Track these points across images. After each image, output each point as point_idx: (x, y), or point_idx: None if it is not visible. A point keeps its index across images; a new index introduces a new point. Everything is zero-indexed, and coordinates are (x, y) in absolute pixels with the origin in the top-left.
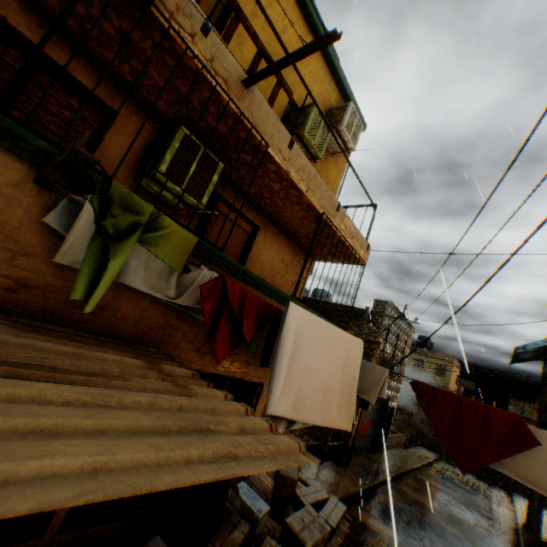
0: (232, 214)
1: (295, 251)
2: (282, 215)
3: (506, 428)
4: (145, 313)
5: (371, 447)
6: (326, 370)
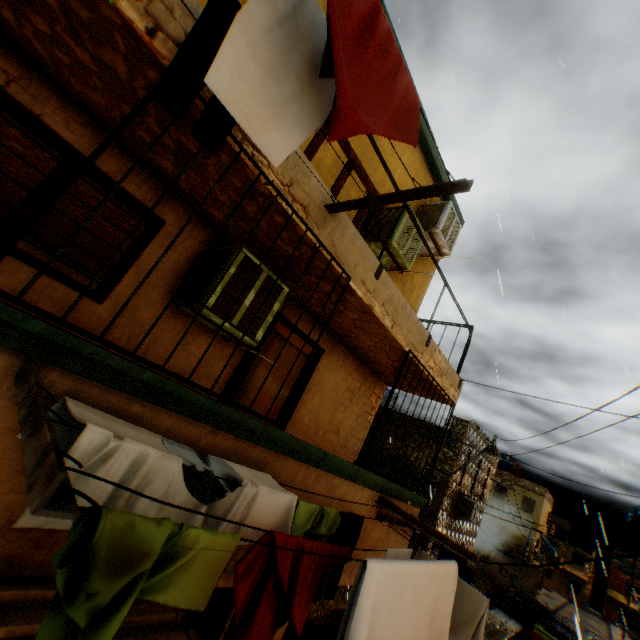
0: (292, 335)
1: (365, 375)
2: (355, 340)
3: None
4: None
5: None
6: (407, 636)
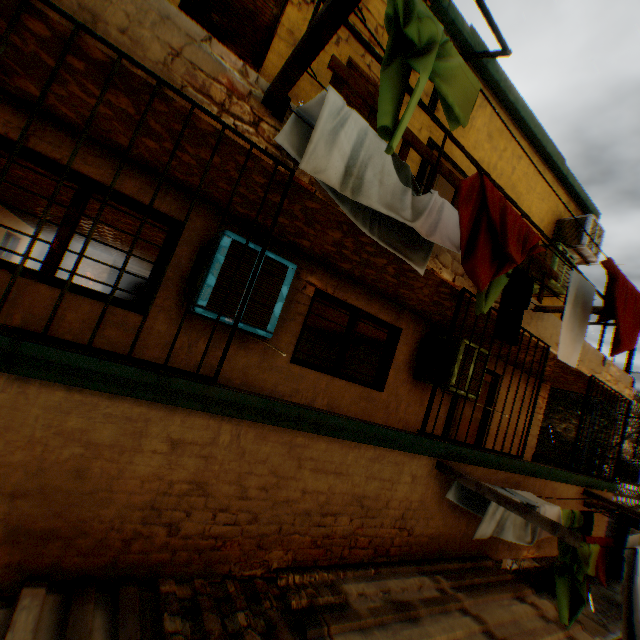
0: None
1: (530, 384)
2: (528, 366)
3: None
4: None
5: (607, 570)
6: None
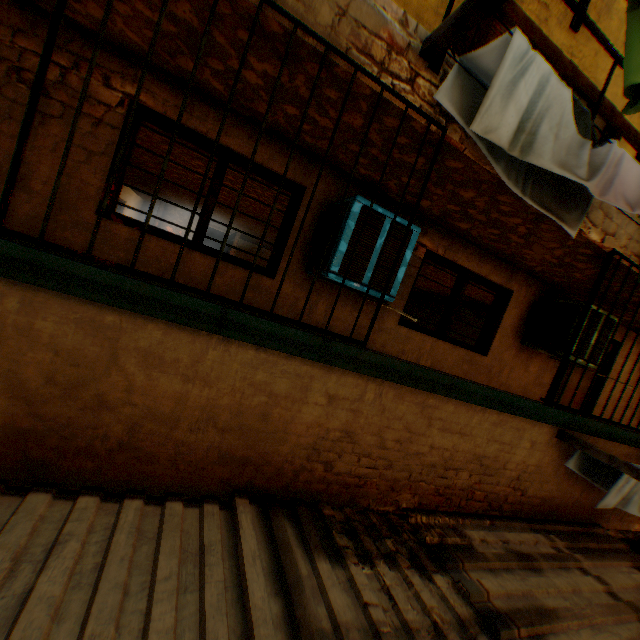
0: None
1: None
2: None
3: None
4: (591, 499)
5: None
6: None
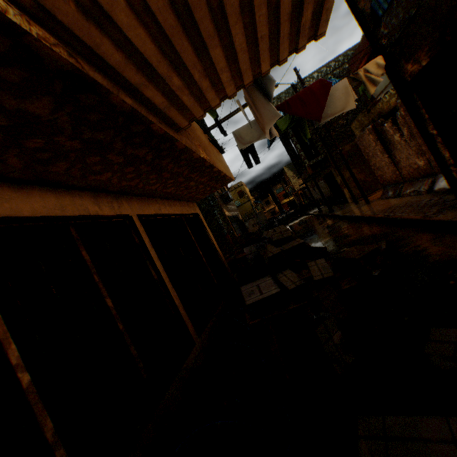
0: None
1: None
2: None
3: (320, 88)
4: None
5: None
6: None
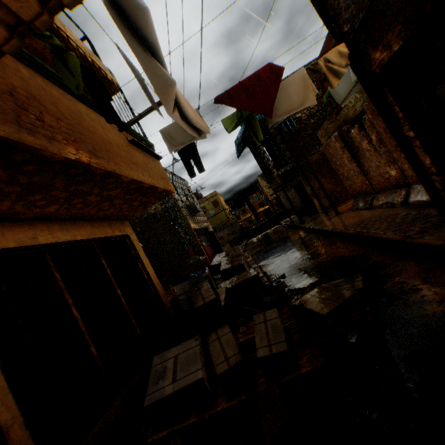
0: None
1: None
2: None
3: (269, 74)
4: None
5: None
6: None
